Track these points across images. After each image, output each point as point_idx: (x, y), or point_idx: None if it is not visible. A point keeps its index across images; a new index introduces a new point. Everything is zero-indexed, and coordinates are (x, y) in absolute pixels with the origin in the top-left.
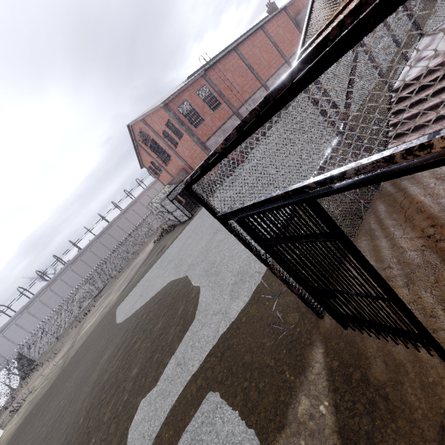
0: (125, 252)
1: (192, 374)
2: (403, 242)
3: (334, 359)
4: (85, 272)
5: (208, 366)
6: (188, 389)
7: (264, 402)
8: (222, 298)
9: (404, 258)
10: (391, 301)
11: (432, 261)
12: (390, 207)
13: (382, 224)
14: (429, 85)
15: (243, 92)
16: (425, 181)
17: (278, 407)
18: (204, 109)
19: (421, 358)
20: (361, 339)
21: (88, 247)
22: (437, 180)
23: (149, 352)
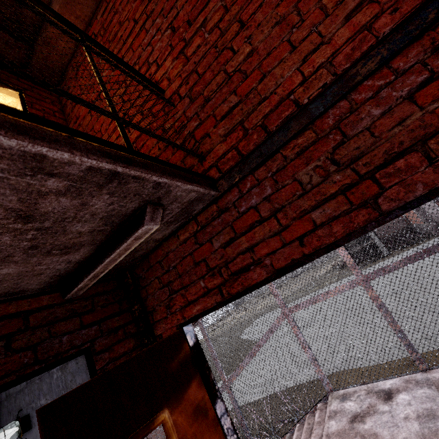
0: None
1: None
2: None
3: None
4: None
5: None
6: None
7: None
8: None
9: None
10: None
11: None
12: None
13: None
14: None
15: None
16: None
17: None
18: None
19: None
20: None
21: None
22: None
23: None
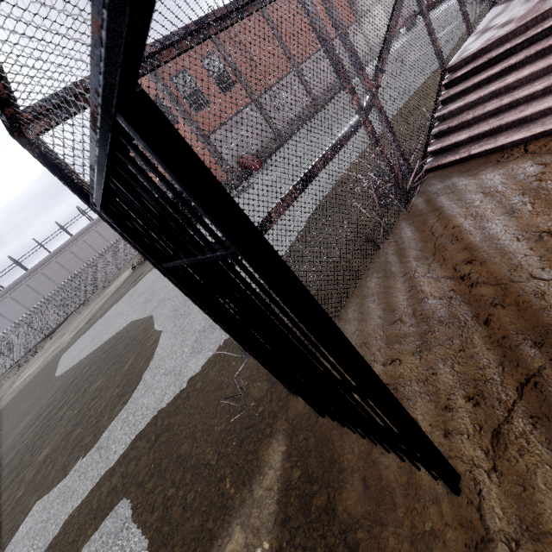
0: (93, 278)
1: (110, 466)
2: (426, 284)
3: (295, 466)
4: (32, 302)
5: (134, 456)
6: (98, 489)
7: (186, 528)
8: (181, 351)
9: (423, 308)
10: (370, 399)
11: (461, 315)
12: (417, 232)
13: (403, 257)
14: (493, 64)
15: (268, 74)
16: (469, 198)
17: (201, 540)
18: (210, 87)
19: (420, 482)
20: (340, 436)
21: (39, 268)
22: (485, 196)
23: (71, 425)
